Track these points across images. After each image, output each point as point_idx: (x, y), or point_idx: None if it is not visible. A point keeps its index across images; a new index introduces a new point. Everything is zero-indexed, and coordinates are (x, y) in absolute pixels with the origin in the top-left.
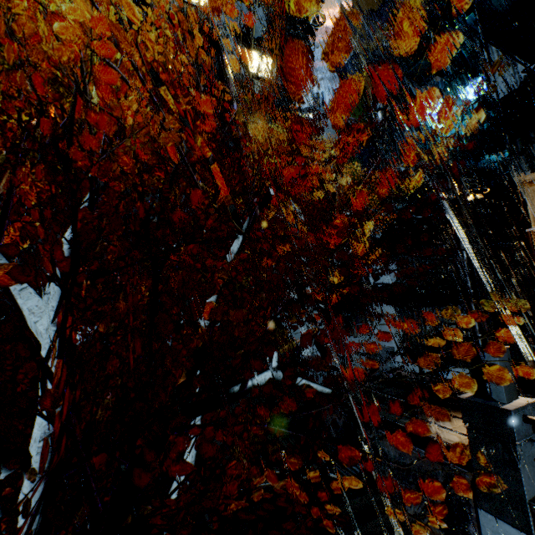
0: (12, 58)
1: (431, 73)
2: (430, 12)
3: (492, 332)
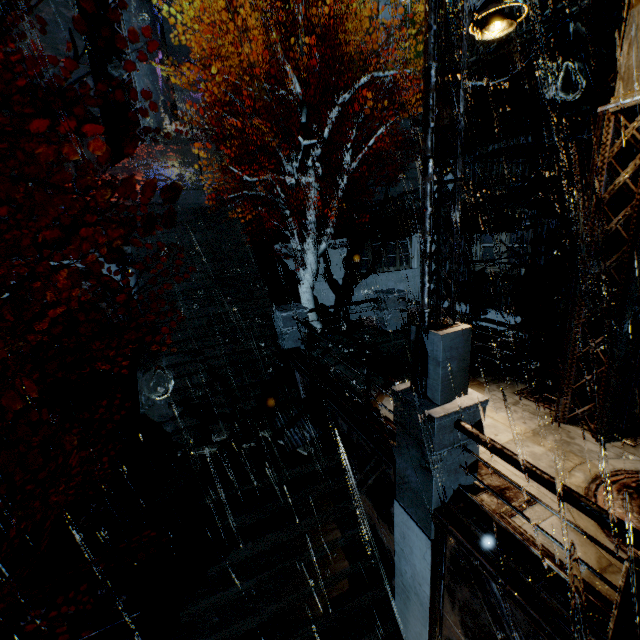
0: None
1: None
2: None
3: (453, 304)
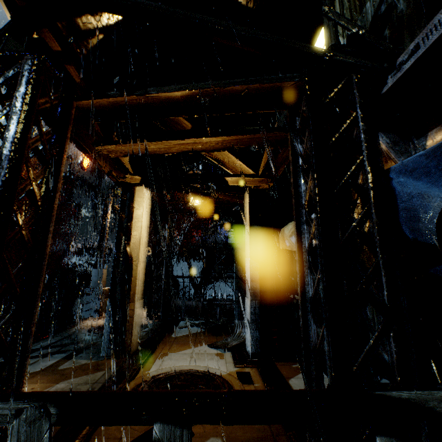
0: None
1: None
2: None
3: (102, 263)
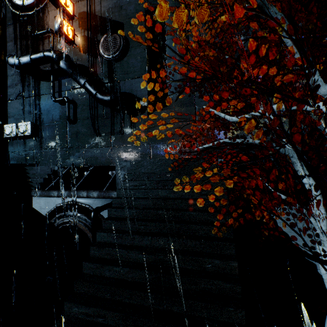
0: None
1: None
2: None
3: None
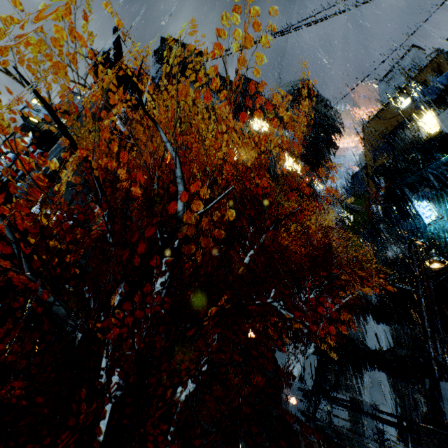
0: (154, 147)
1: (422, 185)
2: (419, 149)
3: None
